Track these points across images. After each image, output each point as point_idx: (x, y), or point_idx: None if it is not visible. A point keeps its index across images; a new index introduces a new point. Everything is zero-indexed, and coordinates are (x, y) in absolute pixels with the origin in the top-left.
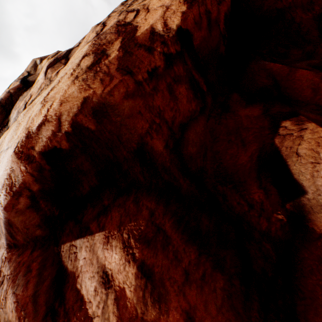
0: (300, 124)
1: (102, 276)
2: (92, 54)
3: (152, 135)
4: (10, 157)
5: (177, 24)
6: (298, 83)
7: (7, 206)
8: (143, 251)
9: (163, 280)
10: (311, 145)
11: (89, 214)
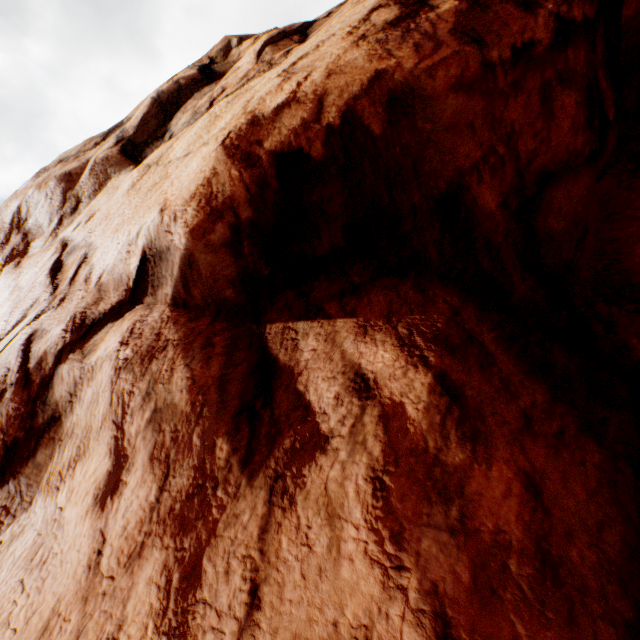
0: None
1: (354, 380)
2: (394, 5)
3: (481, 175)
4: (211, 153)
5: None
6: None
7: (195, 228)
8: (443, 358)
9: (481, 412)
10: None
11: (322, 289)
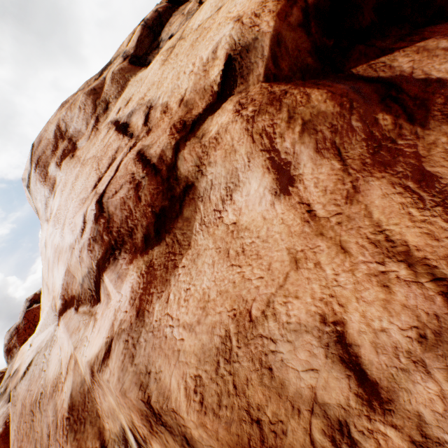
0: None
1: None
2: None
3: None
4: None
5: None
6: None
7: (279, 13)
8: None
9: None
10: None
11: (379, 44)
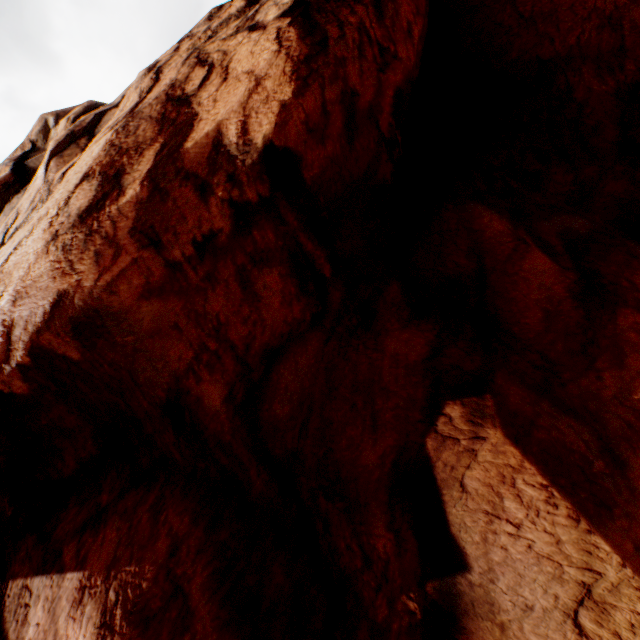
0: (476, 423)
1: None
2: (98, 174)
3: (199, 374)
4: None
5: (266, 133)
6: (521, 287)
7: None
8: None
9: None
10: (490, 477)
11: (69, 520)
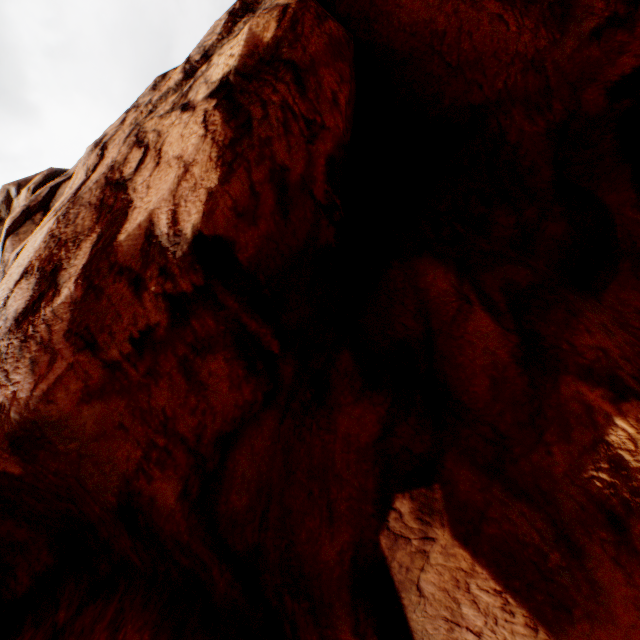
0: (424, 521)
1: None
2: (37, 270)
3: (150, 473)
4: None
5: (195, 223)
6: (467, 351)
7: None
8: None
9: None
10: (445, 581)
11: None
